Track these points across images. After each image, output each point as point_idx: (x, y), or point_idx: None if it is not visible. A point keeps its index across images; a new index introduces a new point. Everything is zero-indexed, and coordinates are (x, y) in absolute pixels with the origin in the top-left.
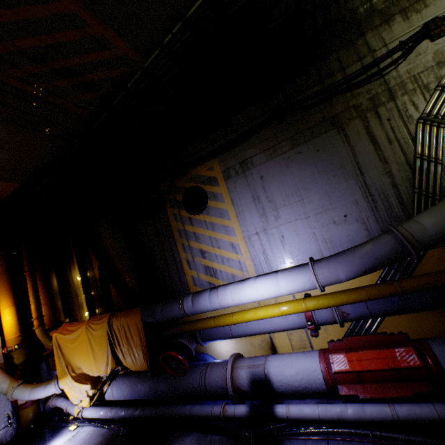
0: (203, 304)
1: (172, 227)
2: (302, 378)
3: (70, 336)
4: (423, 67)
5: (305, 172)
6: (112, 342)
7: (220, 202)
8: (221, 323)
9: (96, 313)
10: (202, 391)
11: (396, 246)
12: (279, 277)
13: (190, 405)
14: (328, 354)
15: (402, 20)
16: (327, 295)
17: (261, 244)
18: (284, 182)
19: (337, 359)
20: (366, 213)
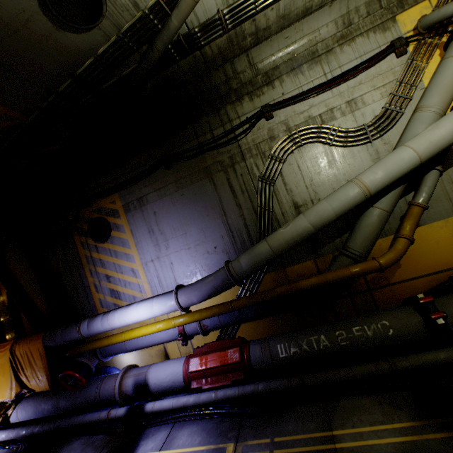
0: (96, 327)
1: (80, 254)
2: (169, 379)
3: None
4: (262, 139)
5: (187, 211)
6: (16, 368)
7: (121, 233)
8: (113, 342)
9: (7, 339)
10: (97, 401)
11: (226, 278)
12: (154, 302)
13: (84, 414)
14: (189, 358)
15: (249, 100)
16: (189, 313)
17: (155, 269)
18: (172, 218)
19: (194, 362)
20: (229, 245)
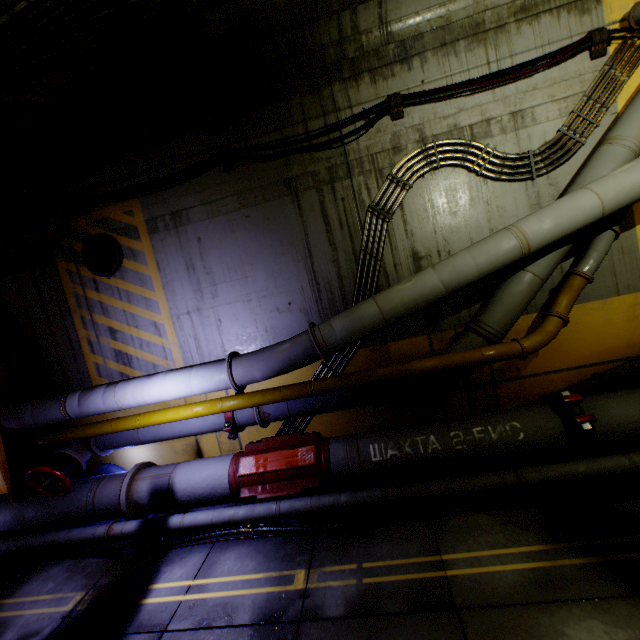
0: (94, 405)
1: (65, 291)
2: (208, 485)
3: None
4: (381, 148)
5: (252, 244)
6: None
7: (141, 264)
8: (120, 428)
9: None
10: (89, 511)
11: (309, 347)
12: (193, 374)
13: (69, 529)
14: (240, 457)
15: (370, 82)
16: (245, 395)
17: (193, 327)
18: (227, 251)
19: (246, 462)
20: (311, 303)
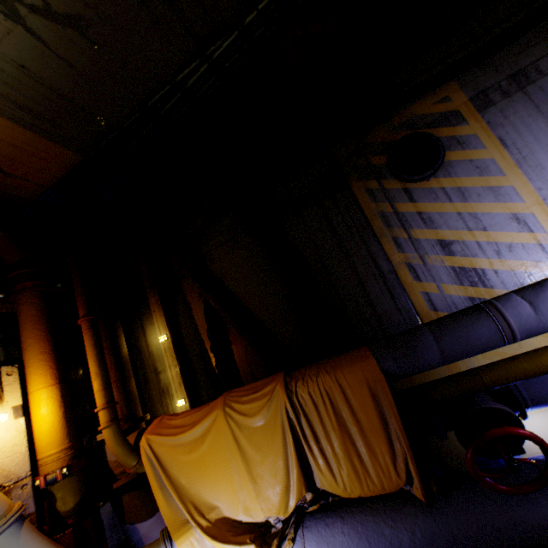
0: None
1: (365, 214)
2: None
3: (183, 438)
4: None
5: None
6: (294, 436)
7: (473, 150)
8: None
9: (201, 400)
10: None
11: None
12: None
13: None
14: None
15: None
16: None
17: None
18: None
19: None
20: None
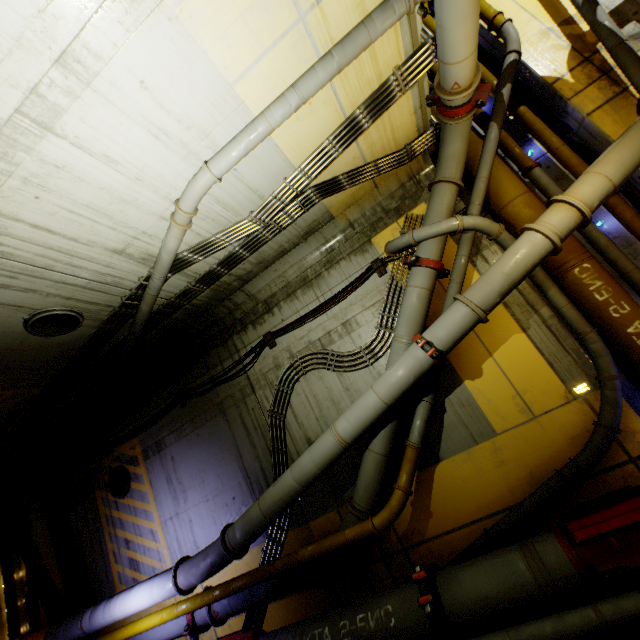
0: (98, 619)
1: (100, 513)
2: None
3: None
4: (269, 368)
5: (204, 454)
6: None
7: (141, 484)
8: (116, 639)
9: (22, 633)
10: None
11: (221, 550)
12: (155, 583)
13: None
14: None
15: (253, 329)
16: (192, 597)
17: (175, 529)
18: (190, 463)
19: None
20: (248, 495)
